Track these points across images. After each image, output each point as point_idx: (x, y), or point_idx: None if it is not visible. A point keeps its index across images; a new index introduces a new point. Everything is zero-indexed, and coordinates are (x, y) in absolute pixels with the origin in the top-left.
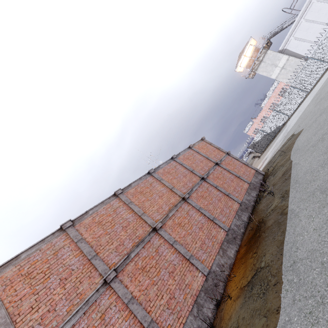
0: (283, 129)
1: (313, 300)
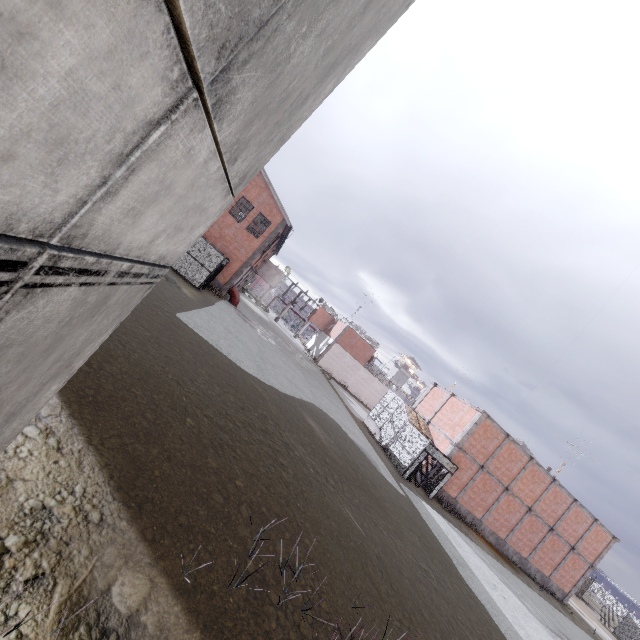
0: None
1: (506, 573)
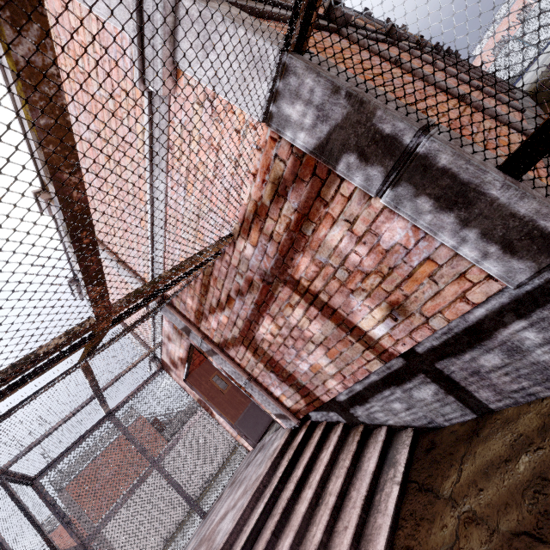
0: (532, 67)
1: None
